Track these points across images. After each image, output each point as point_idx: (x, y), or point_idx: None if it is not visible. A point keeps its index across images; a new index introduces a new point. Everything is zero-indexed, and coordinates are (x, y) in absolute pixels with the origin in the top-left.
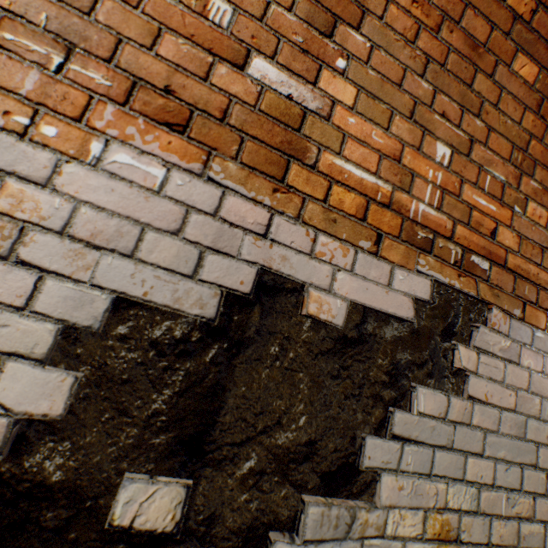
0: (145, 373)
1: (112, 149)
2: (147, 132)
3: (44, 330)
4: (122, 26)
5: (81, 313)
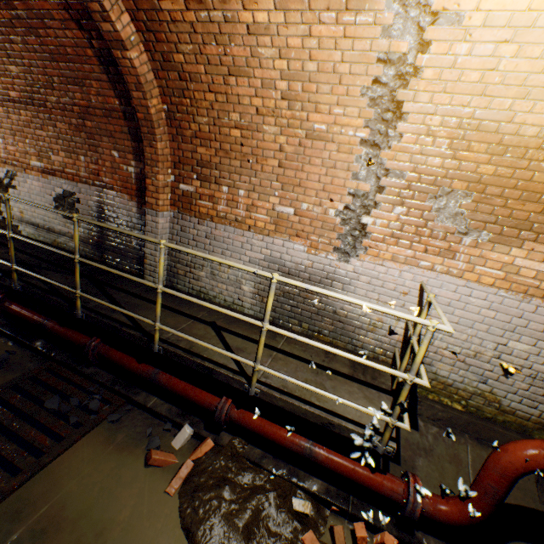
0: None
1: None
2: None
3: None
4: None
5: None
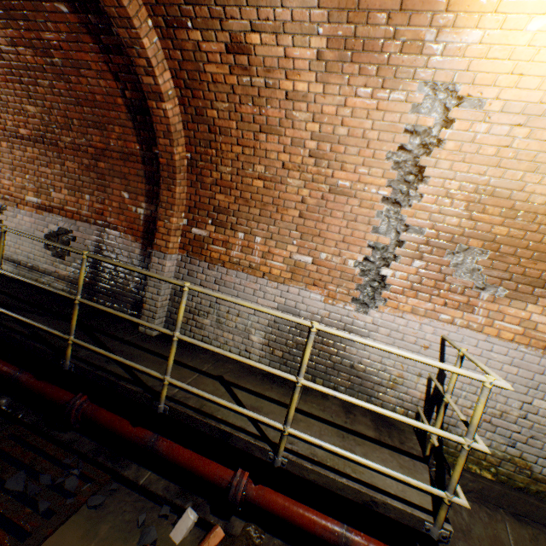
0: None
1: None
2: None
3: None
4: None
5: None
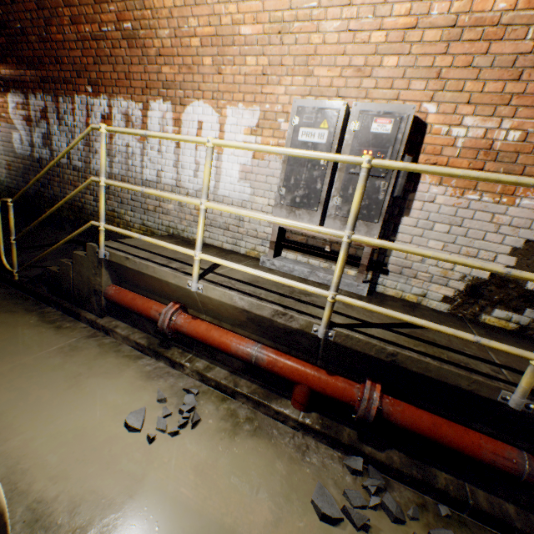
0: (533, 258)
1: (521, 200)
2: (533, 192)
3: (507, 248)
4: (524, 162)
5: (516, 244)
